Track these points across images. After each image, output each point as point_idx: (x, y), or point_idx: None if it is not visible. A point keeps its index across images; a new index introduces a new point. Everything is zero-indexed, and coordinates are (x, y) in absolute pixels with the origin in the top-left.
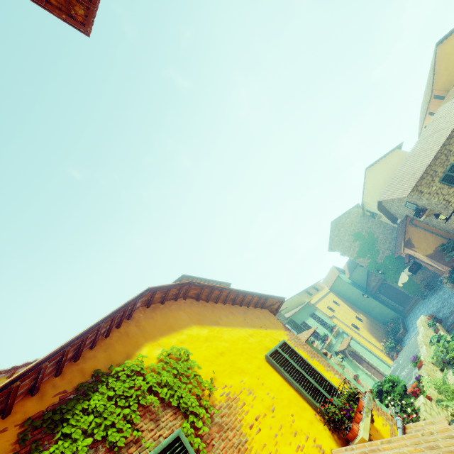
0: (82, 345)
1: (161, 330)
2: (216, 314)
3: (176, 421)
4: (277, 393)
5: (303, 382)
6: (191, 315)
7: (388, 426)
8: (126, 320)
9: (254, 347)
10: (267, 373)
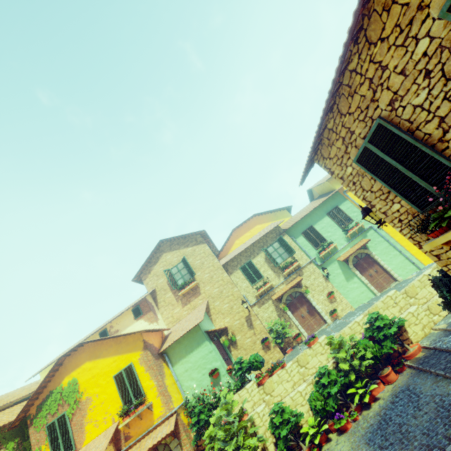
0: (41, 389)
1: (73, 368)
2: (101, 349)
3: (68, 407)
4: (109, 395)
5: (125, 391)
6: (88, 354)
7: (163, 412)
8: (61, 366)
9: (112, 370)
10: (110, 385)
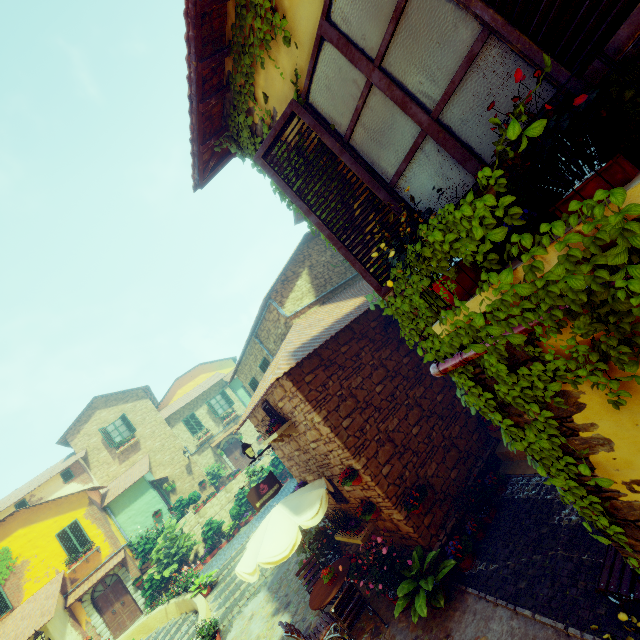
0: None
1: (1, 538)
2: (38, 514)
3: None
4: (51, 552)
5: (70, 544)
6: (21, 522)
7: (111, 551)
8: None
9: (53, 530)
10: (52, 543)
